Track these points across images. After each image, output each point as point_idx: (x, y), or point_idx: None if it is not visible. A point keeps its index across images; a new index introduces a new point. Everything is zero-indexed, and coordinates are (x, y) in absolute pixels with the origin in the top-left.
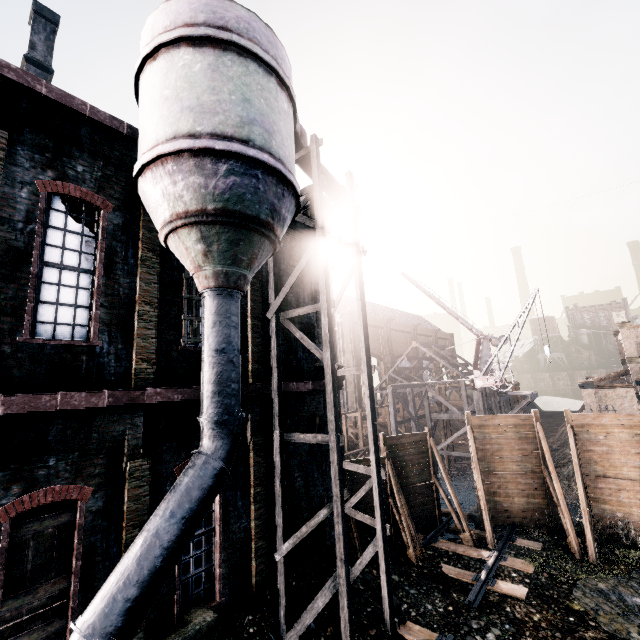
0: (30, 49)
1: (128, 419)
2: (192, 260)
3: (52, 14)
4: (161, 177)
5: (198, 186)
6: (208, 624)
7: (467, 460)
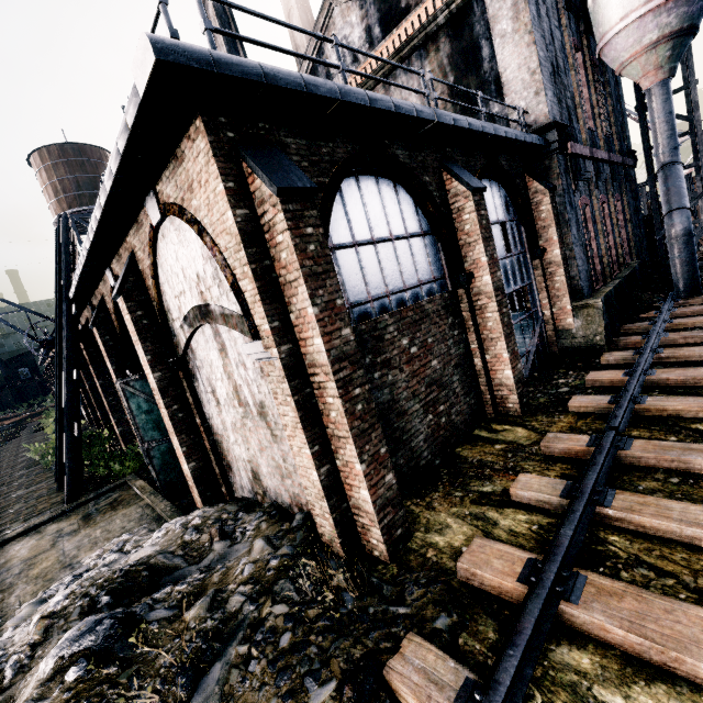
0: None
1: (607, 169)
2: (657, 65)
3: None
4: (660, 14)
5: (683, 14)
6: (641, 262)
7: None
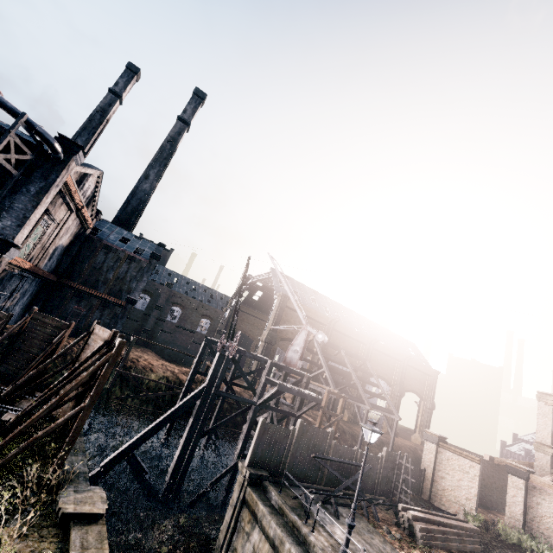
0: (114, 85)
1: None
2: None
3: (136, 69)
4: None
5: None
6: None
7: None
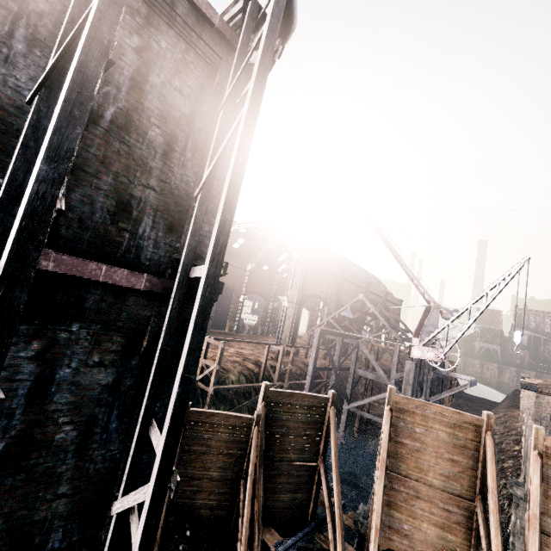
0: None
1: None
2: None
3: None
4: None
5: None
6: None
7: (379, 424)
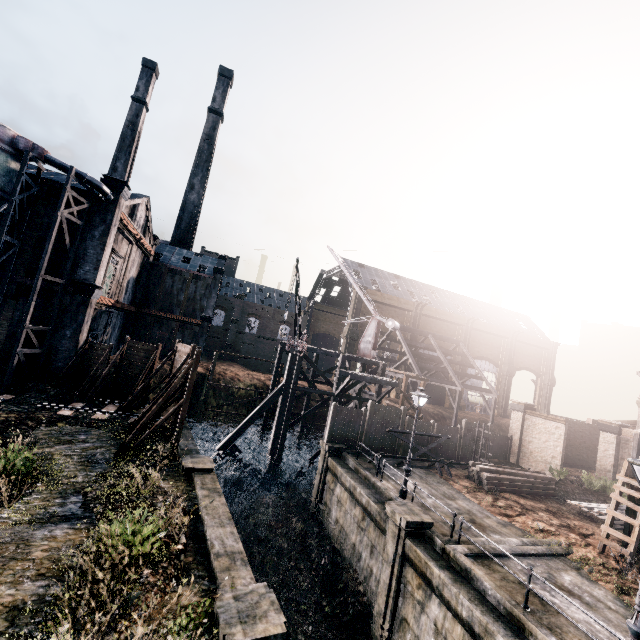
0: (136, 91)
1: None
2: None
3: (152, 64)
4: None
5: None
6: None
7: None
